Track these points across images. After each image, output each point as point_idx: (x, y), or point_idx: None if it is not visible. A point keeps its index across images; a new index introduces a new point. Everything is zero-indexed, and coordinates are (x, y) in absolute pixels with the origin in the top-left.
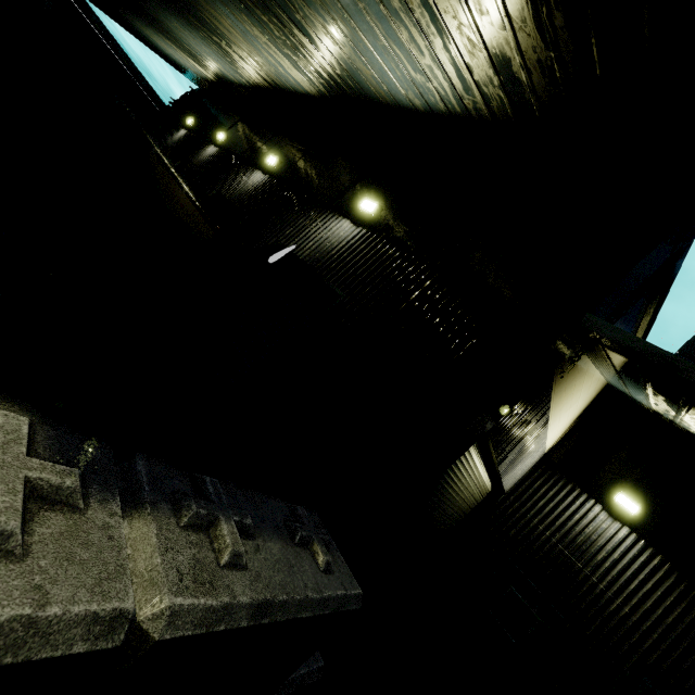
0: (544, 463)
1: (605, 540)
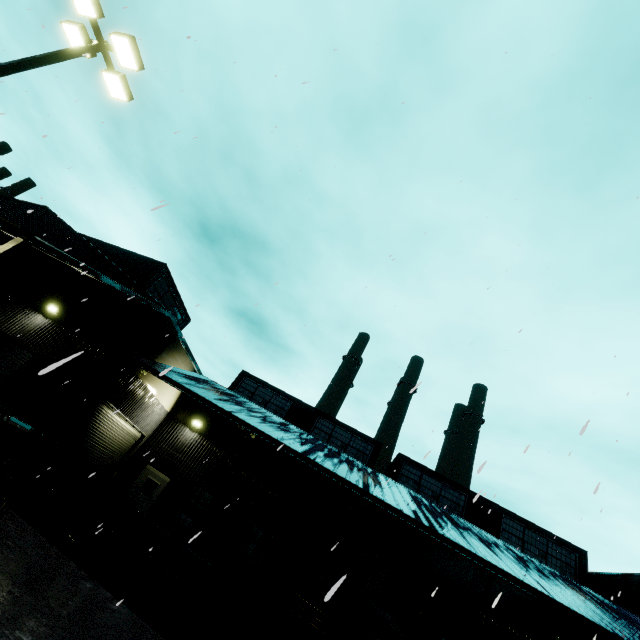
0: (169, 417)
1: (189, 441)
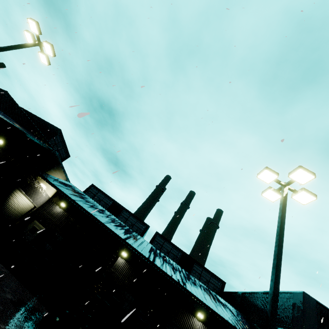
0: (50, 200)
1: (57, 212)
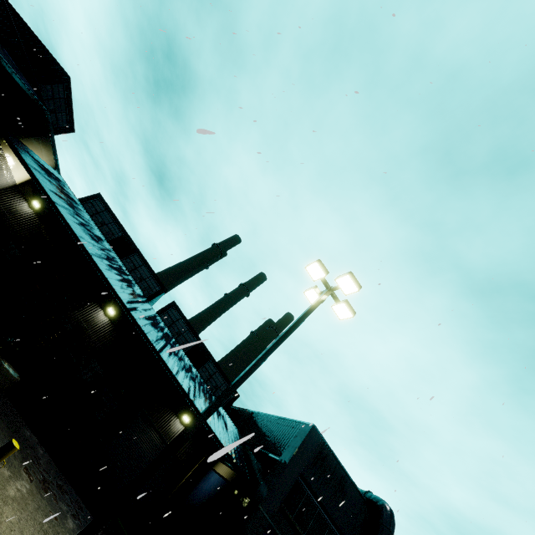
0: (15, 187)
1: (23, 212)
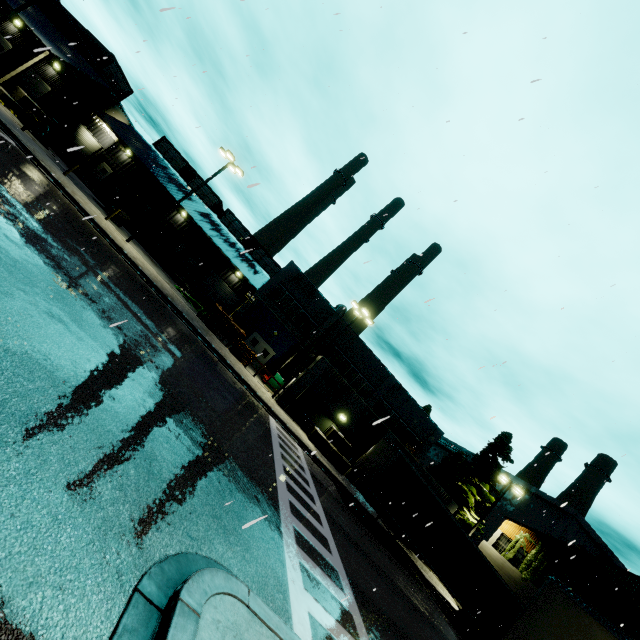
0: (116, 144)
1: (124, 159)
